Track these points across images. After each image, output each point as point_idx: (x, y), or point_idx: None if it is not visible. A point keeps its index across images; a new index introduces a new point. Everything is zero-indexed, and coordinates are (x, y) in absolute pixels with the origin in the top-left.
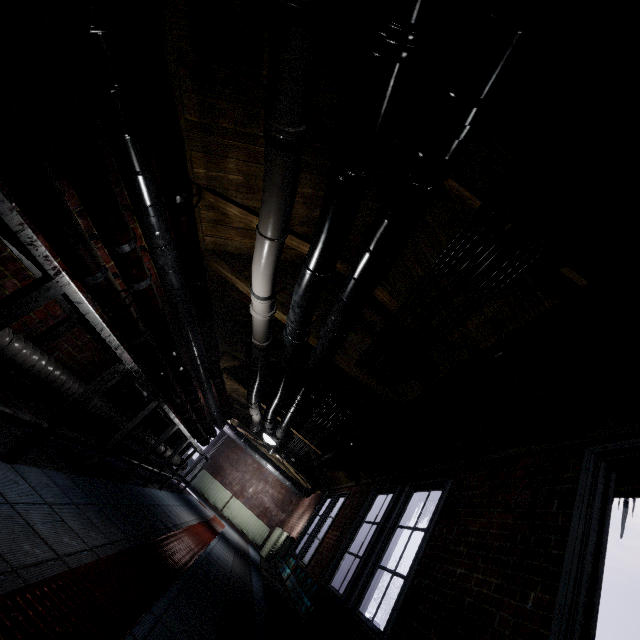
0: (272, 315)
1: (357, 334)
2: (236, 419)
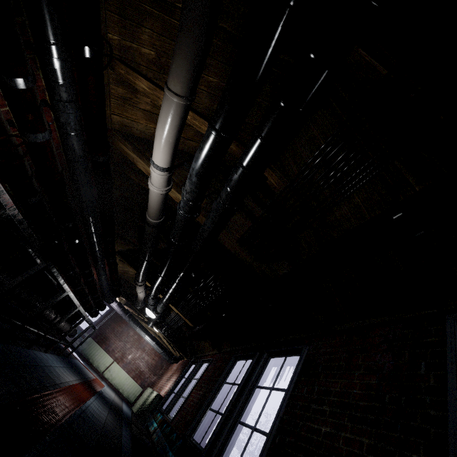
0: (168, 191)
1: (240, 218)
2: (124, 297)
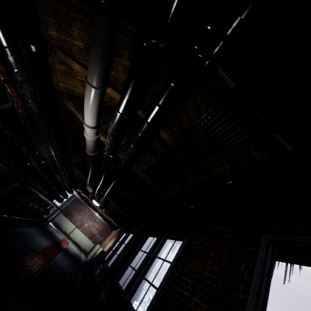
0: (97, 138)
1: (147, 155)
2: (80, 189)
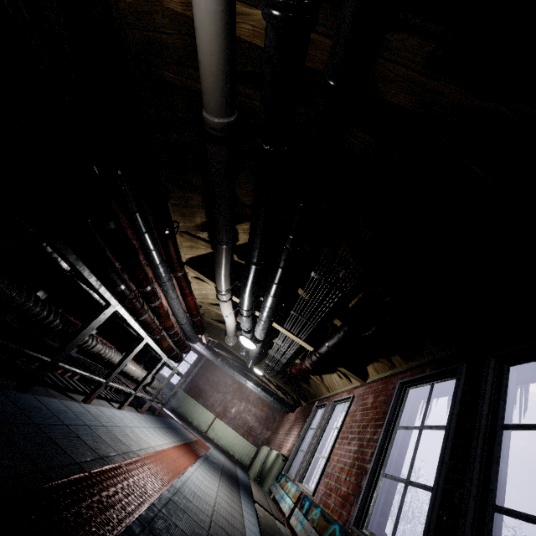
0: None
1: (409, 37)
2: (210, 335)
